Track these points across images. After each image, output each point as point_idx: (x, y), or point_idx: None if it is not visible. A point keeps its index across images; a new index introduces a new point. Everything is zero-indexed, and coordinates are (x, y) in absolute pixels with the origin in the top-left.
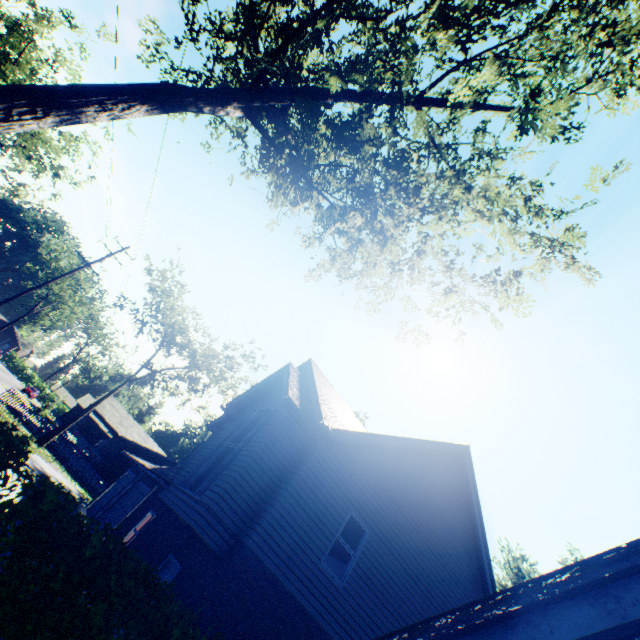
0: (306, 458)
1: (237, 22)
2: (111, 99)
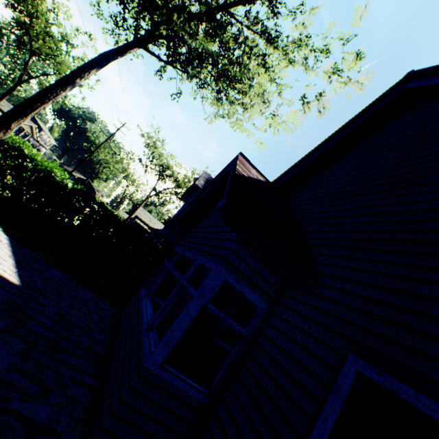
0: None
1: (114, 22)
2: (83, 73)
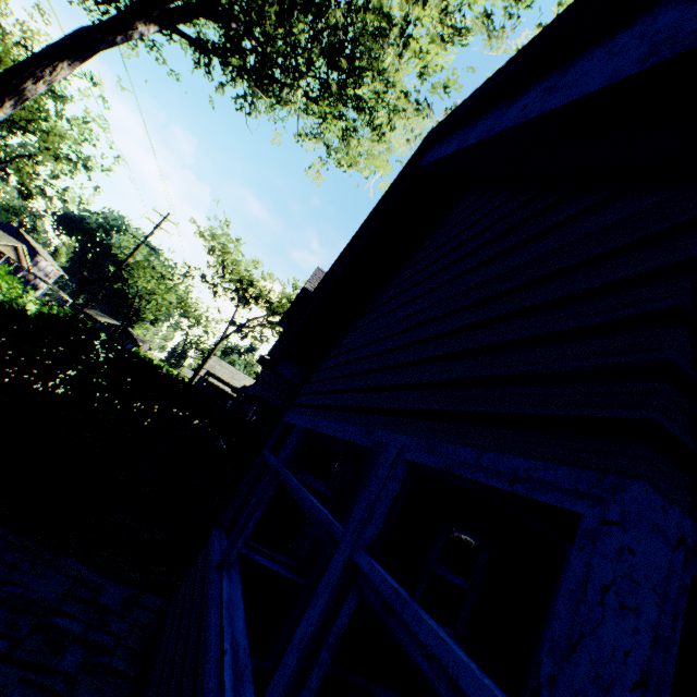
0: None
1: None
2: (38, 69)
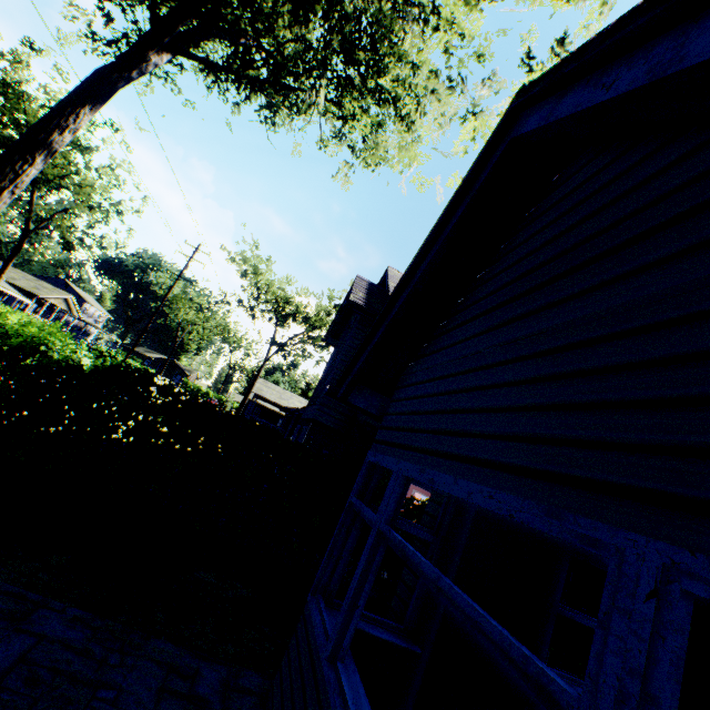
0: None
1: None
2: (62, 119)
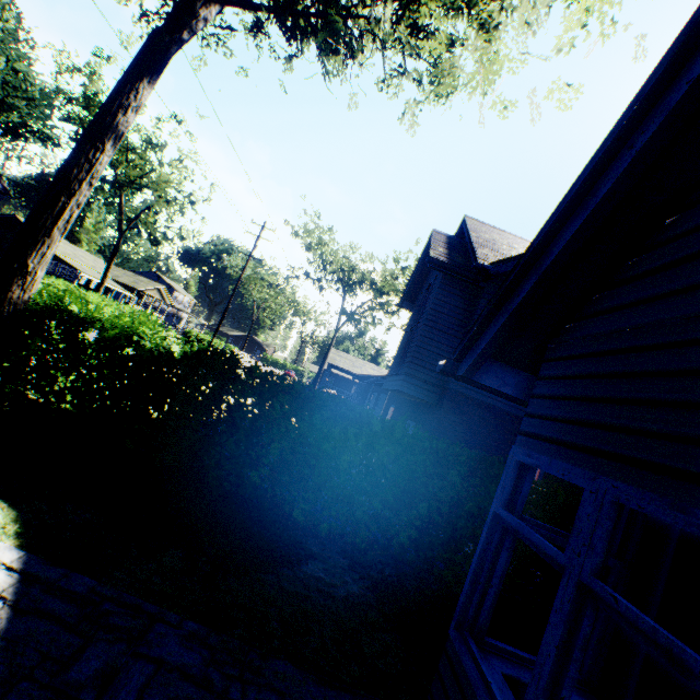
0: (477, 304)
1: None
2: (123, 97)
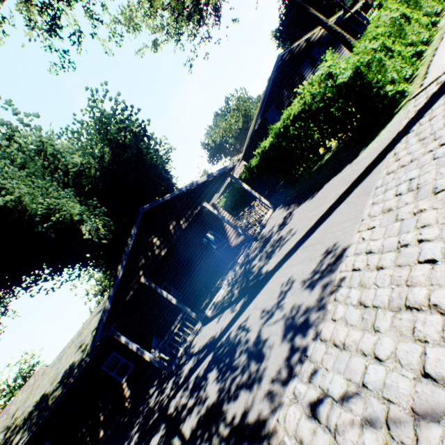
0: None
1: None
2: None
